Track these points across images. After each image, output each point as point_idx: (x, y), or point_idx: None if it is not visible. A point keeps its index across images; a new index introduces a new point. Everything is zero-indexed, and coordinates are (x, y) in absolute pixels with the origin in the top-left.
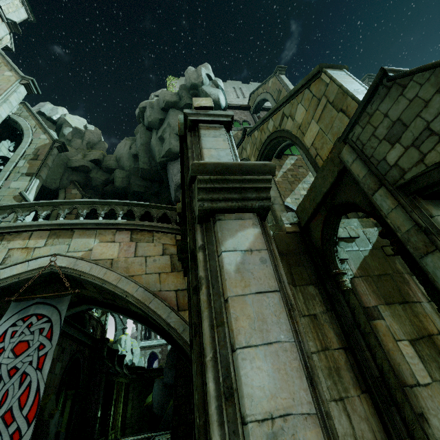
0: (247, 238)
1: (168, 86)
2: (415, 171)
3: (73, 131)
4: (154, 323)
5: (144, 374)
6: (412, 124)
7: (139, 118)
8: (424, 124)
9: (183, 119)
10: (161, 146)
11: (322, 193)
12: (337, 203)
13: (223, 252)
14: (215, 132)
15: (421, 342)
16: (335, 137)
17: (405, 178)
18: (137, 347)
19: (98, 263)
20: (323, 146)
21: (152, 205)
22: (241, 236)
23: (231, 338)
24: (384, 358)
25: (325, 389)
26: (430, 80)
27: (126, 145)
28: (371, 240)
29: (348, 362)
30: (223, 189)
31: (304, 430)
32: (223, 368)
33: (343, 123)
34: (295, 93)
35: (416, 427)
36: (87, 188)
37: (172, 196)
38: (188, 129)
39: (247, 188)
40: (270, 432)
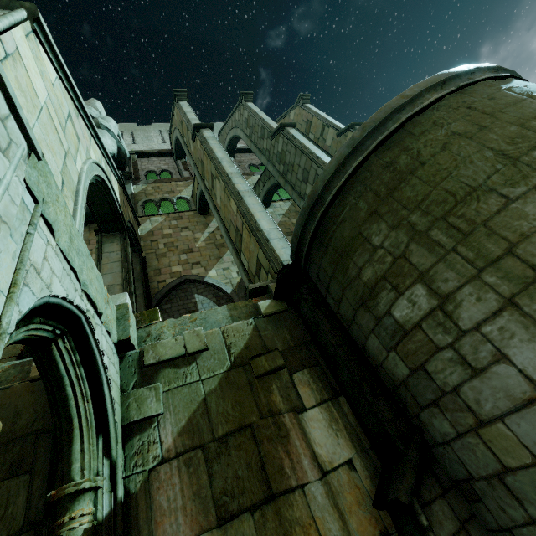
0: None
1: None
2: None
3: None
4: None
5: None
6: None
7: None
8: None
9: None
10: None
11: None
12: None
13: None
14: None
15: None
16: None
17: None
18: None
19: None
20: None
21: None
22: None
23: None
24: None
25: None
26: None
27: None
28: (234, 348)
29: None
30: None
31: None
32: None
33: None
34: None
35: None
36: None
37: None
38: None
39: None
40: None
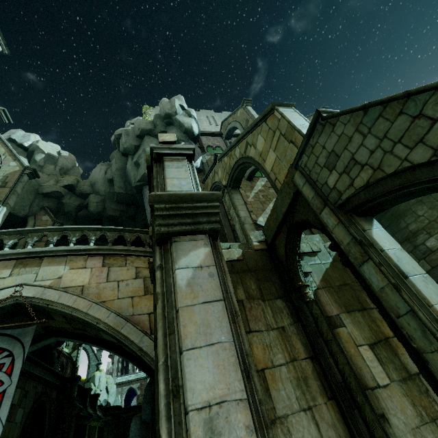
0: (199, 256)
1: (144, 115)
2: (348, 193)
3: (46, 157)
4: (128, 351)
5: (120, 414)
6: (342, 155)
7: (114, 144)
8: (350, 155)
9: (150, 152)
10: (136, 170)
11: (282, 213)
12: (295, 221)
13: (176, 270)
14: (178, 163)
15: (379, 346)
16: (289, 164)
17: (342, 199)
18: (112, 384)
19: (68, 291)
20: (280, 172)
21: (125, 229)
22: (193, 255)
23: (180, 343)
24: (345, 363)
25: (294, 400)
26: (350, 121)
27: (102, 170)
28: (331, 253)
29: (315, 371)
30: (177, 215)
31: (236, 412)
32: (172, 370)
33: (293, 152)
34: (255, 126)
35: (376, 427)
36: (59, 213)
37: (148, 219)
38: (154, 161)
39: (199, 213)
40: (207, 417)
